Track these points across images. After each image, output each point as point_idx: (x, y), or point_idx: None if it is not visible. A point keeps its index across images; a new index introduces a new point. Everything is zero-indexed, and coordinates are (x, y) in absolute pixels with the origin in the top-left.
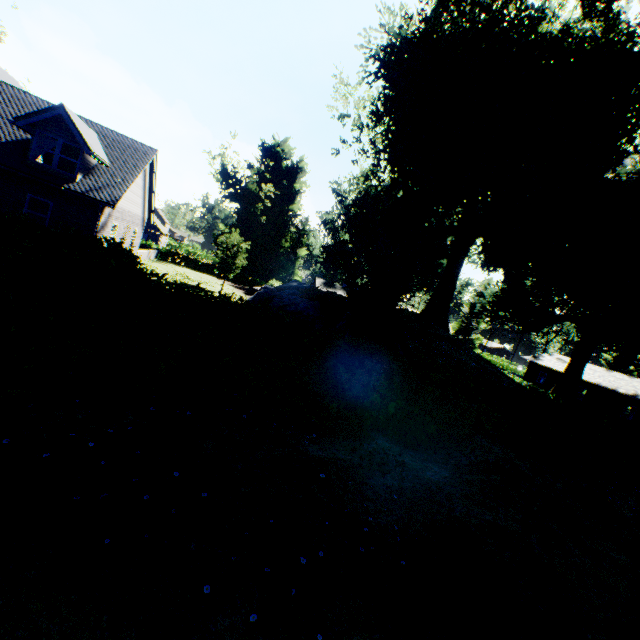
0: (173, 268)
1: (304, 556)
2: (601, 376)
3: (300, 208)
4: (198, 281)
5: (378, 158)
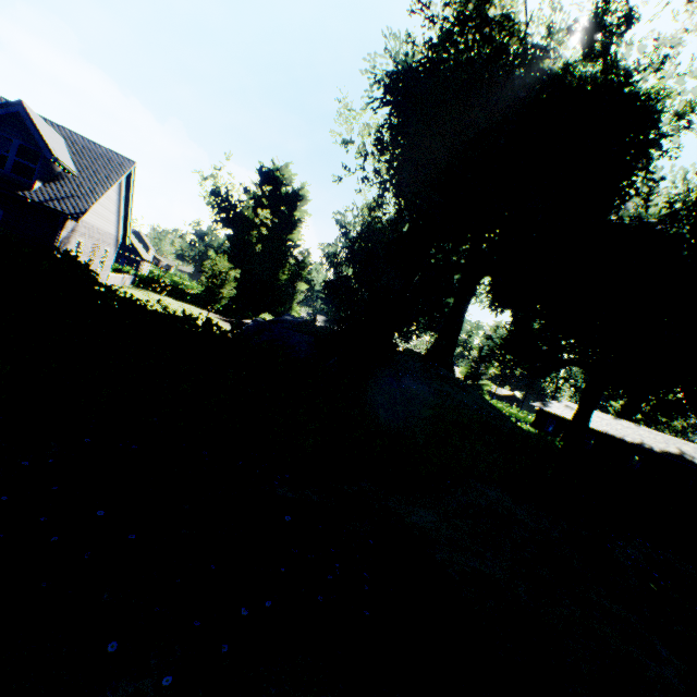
0: (151, 296)
1: (247, 607)
2: (608, 424)
3: (300, 238)
4: (179, 311)
5: (383, 189)
